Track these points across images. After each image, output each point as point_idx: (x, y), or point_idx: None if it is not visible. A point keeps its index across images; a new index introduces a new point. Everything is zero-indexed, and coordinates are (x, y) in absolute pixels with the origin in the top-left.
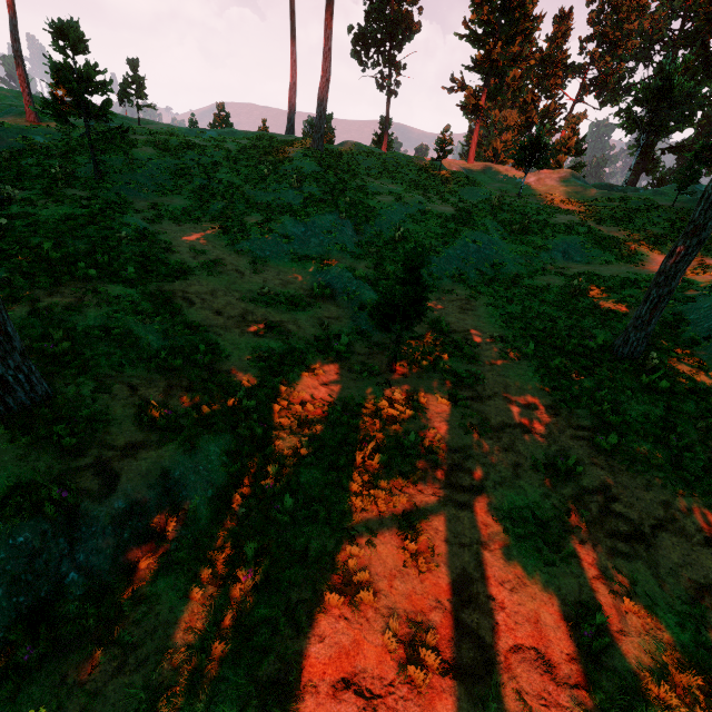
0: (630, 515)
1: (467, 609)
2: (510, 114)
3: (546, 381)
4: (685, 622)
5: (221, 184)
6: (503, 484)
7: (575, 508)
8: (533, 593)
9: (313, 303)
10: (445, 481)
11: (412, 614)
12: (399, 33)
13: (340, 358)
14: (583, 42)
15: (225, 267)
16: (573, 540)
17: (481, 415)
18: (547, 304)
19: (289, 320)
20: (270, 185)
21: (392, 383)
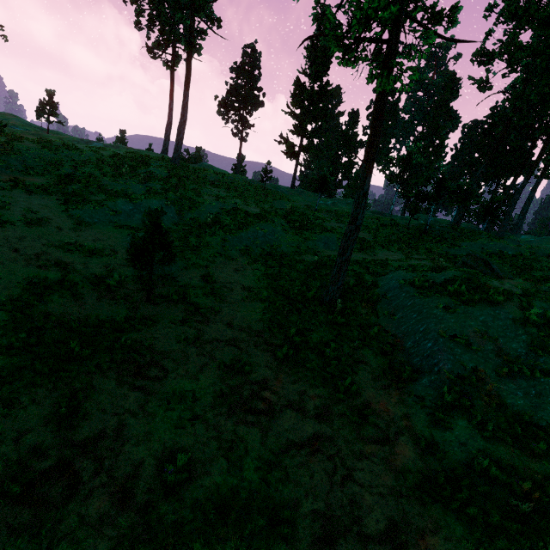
0: (271, 398)
1: (84, 457)
2: (322, 163)
3: (265, 315)
4: (264, 466)
5: (84, 174)
6: (184, 376)
7: (231, 393)
8: (151, 446)
9: (112, 254)
10: (135, 371)
11: (25, 460)
12: (248, 105)
13: (109, 290)
14: (365, 129)
15: (48, 224)
16: (213, 412)
17: (199, 332)
18: (295, 270)
19: (81, 262)
20: (124, 179)
21: (141, 308)
